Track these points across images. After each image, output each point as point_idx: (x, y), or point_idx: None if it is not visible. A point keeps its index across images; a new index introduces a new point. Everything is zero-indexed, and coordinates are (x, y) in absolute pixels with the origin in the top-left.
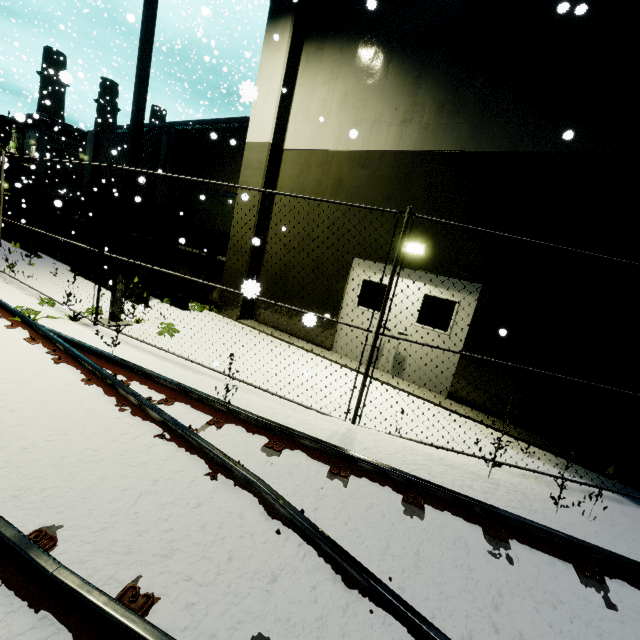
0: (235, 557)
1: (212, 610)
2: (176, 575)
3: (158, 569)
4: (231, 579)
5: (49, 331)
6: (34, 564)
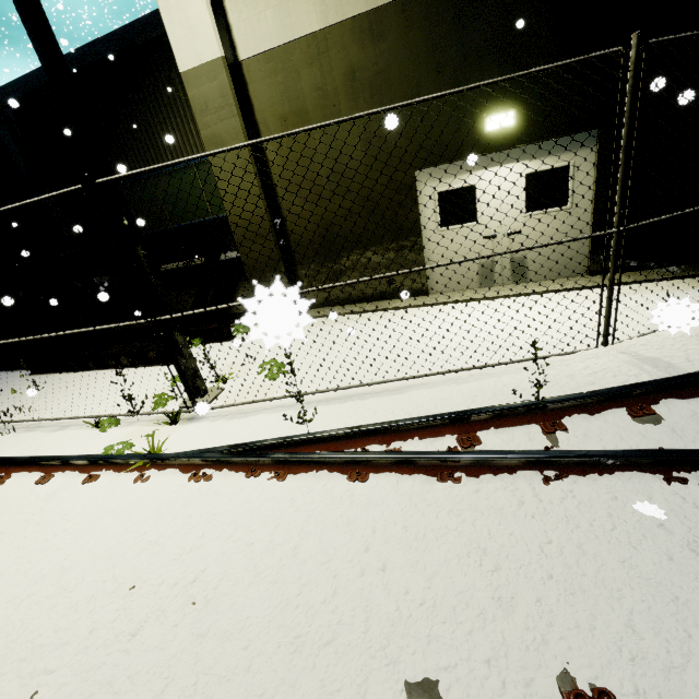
0: None
1: None
2: None
3: None
4: None
5: (212, 453)
6: None
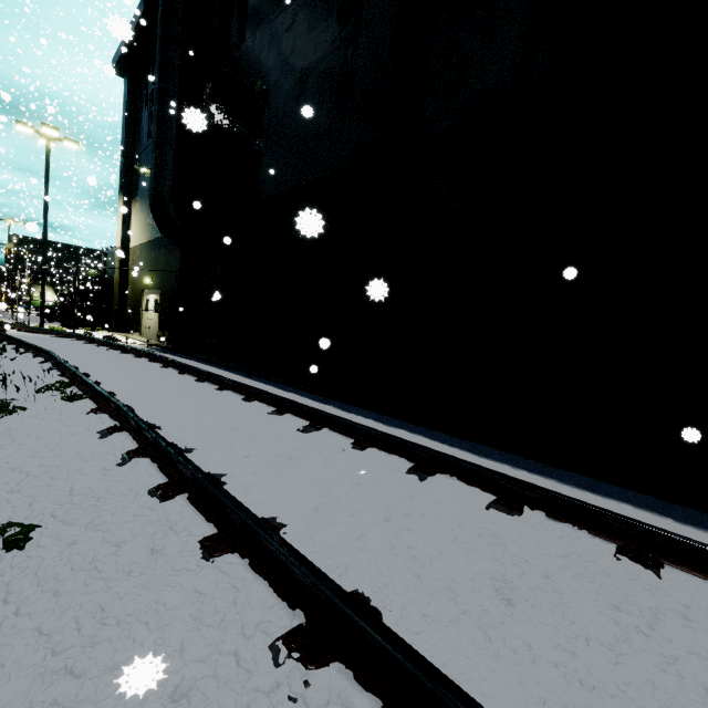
0: None
1: None
2: None
3: None
4: None
5: None
6: None
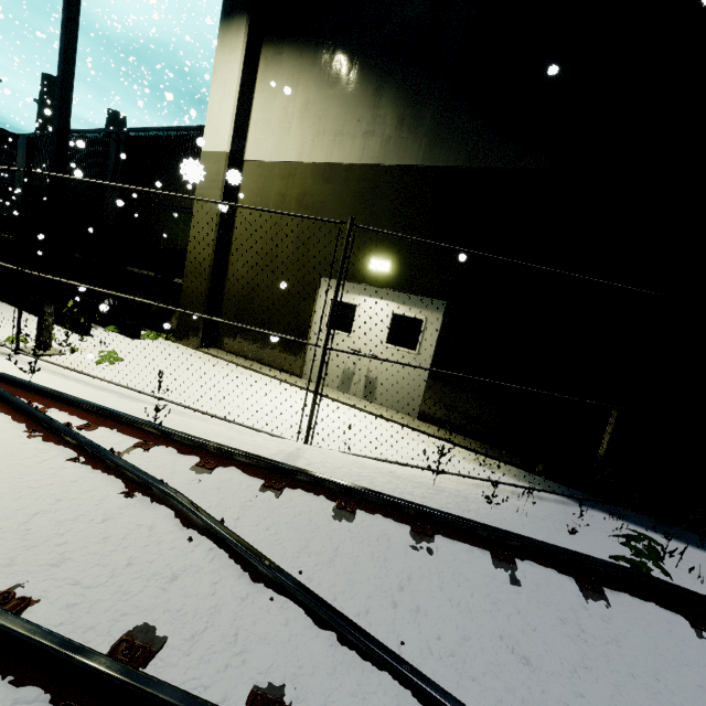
0: (136, 563)
1: (97, 608)
2: (62, 581)
3: (43, 577)
4: (125, 581)
5: None
6: None
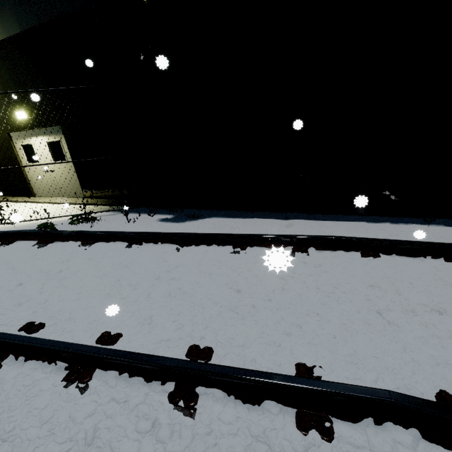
0: None
1: None
2: None
3: None
4: None
5: None
6: None
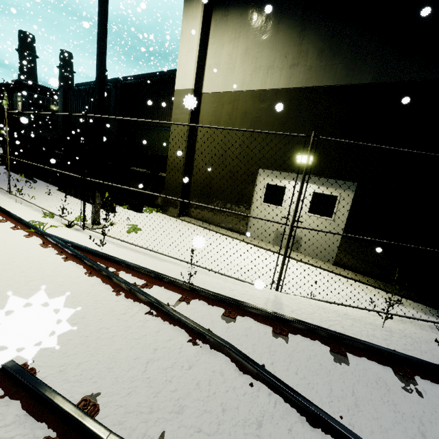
0: (226, 408)
1: None
2: (189, 428)
3: (175, 424)
4: (229, 428)
5: (56, 238)
6: (91, 433)
